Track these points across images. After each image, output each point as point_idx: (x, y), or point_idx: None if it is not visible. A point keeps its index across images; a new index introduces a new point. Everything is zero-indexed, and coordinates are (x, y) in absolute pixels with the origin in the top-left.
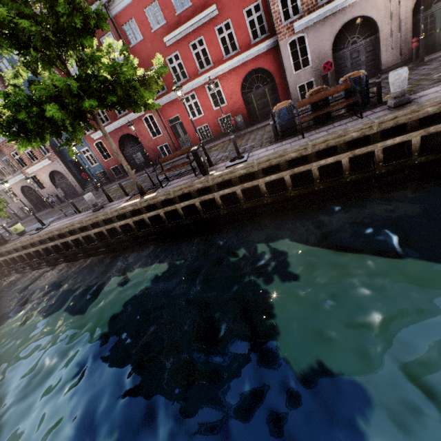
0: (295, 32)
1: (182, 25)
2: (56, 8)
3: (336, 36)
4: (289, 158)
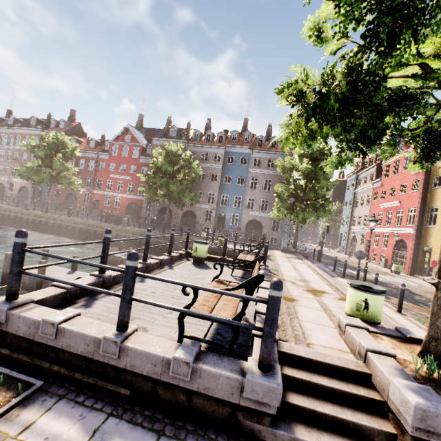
0: None
1: (119, 175)
2: (55, 163)
3: (162, 209)
4: (90, 223)
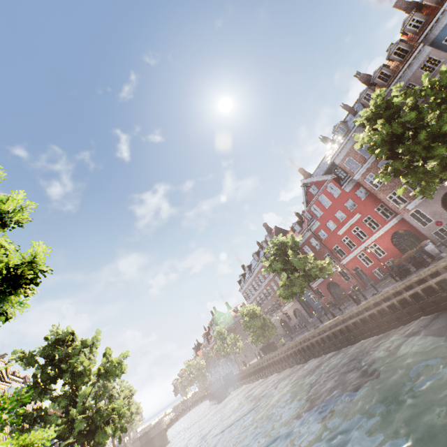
0: (409, 209)
1: (344, 225)
2: (293, 263)
3: (442, 201)
4: (391, 292)
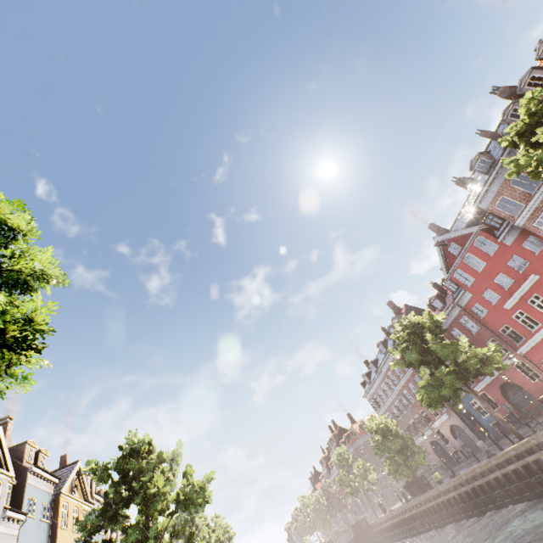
0: None
1: (513, 293)
2: (436, 351)
3: None
4: None
